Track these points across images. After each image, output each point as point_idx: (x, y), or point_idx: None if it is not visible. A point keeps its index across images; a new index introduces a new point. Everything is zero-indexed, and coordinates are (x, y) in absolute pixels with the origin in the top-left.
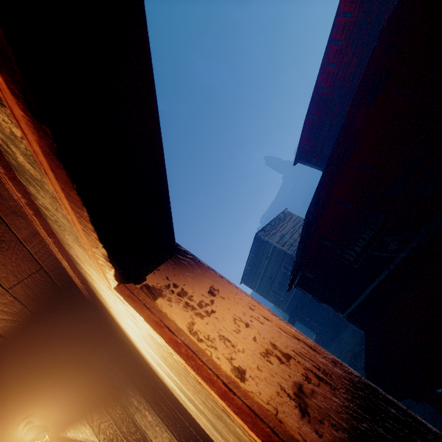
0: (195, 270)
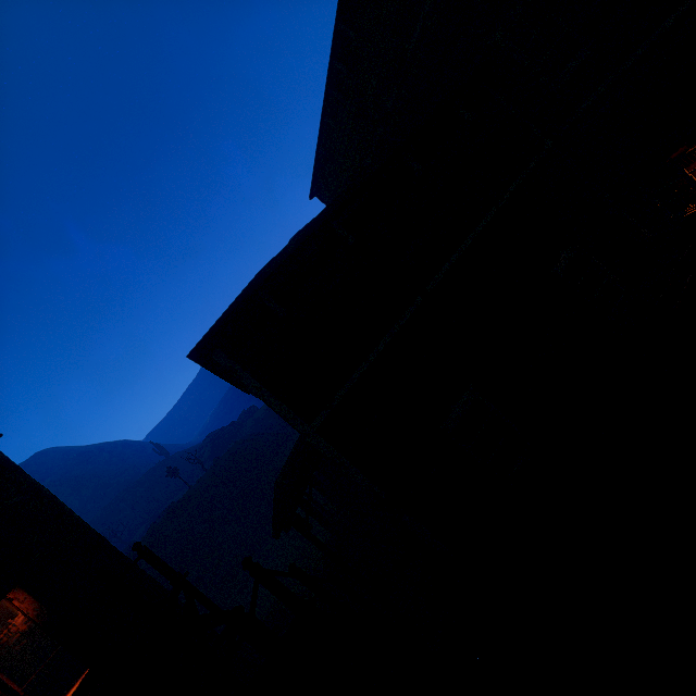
0: (22, 592)
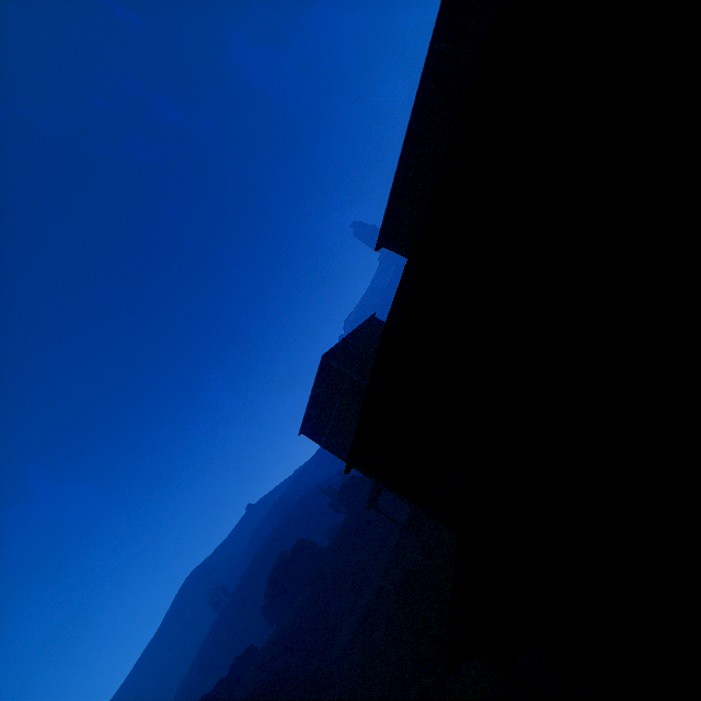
0: None
